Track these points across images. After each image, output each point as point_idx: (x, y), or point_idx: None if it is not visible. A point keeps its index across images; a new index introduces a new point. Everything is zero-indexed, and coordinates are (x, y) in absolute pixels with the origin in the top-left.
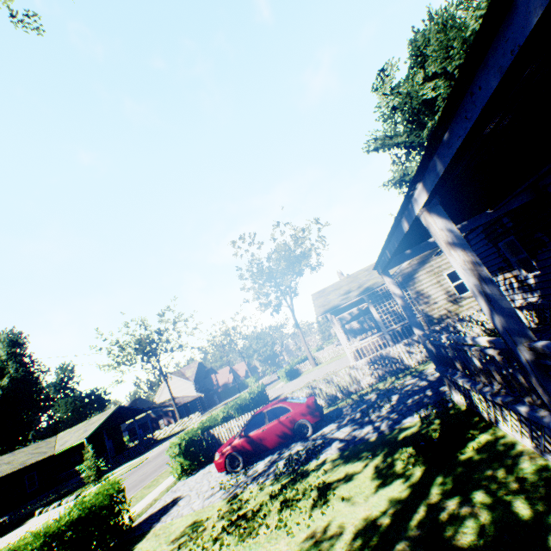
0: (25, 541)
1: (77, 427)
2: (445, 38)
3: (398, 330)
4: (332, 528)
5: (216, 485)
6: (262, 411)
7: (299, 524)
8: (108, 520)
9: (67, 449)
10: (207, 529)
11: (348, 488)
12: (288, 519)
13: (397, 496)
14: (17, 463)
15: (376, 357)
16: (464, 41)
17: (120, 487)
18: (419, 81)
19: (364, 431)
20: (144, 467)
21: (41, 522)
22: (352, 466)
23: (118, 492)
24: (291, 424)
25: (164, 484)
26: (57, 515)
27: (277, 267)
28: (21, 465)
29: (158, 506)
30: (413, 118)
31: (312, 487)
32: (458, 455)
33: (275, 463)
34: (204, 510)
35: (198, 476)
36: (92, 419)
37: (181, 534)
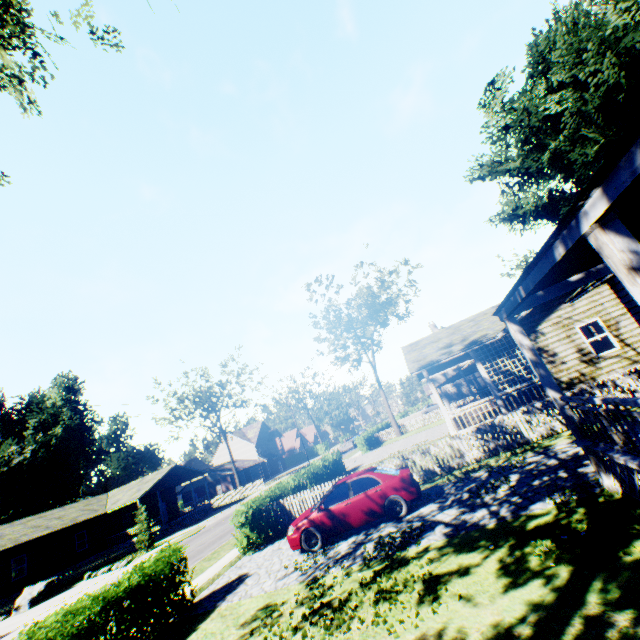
0: (82, 604)
1: (130, 485)
2: (576, 39)
3: (510, 395)
4: (450, 632)
5: (290, 565)
6: (345, 481)
7: (403, 622)
8: (169, 592)
9: (119, 509)
10: (284, 616)
11: (464, 584)
12: (388, 615)
13: (537, 600)
14: (68, 519)
15: (486, 426)
16: (602, 42)
17: (182, 555)
18: (540, 93)
19: (477, 516)
20: (201, 536)
21: (91, 586)
22: (466, 557)
23: (180, 561)
24: (381, 500)
25: (226, 557)
26: (107, 580)
27: (357, 315)
28: (71, 521)
29: (222, 582)
30: (531, 138)
31: (415, 579)
32: (621, 556)
33: (361, 545)
34: (278, 593)
35: (266, 552)
36: (146, 478)
37: (252, 617)
